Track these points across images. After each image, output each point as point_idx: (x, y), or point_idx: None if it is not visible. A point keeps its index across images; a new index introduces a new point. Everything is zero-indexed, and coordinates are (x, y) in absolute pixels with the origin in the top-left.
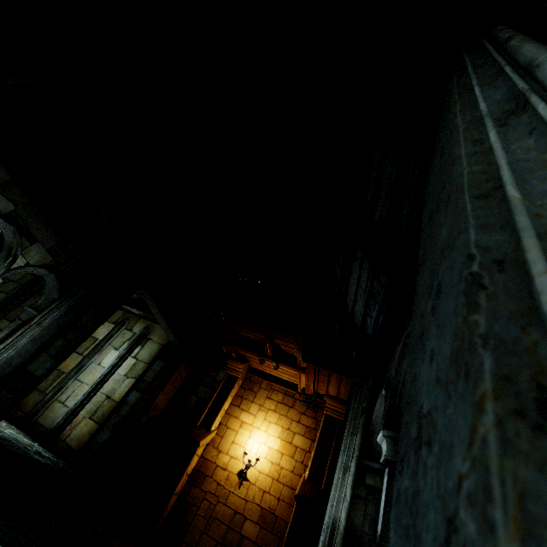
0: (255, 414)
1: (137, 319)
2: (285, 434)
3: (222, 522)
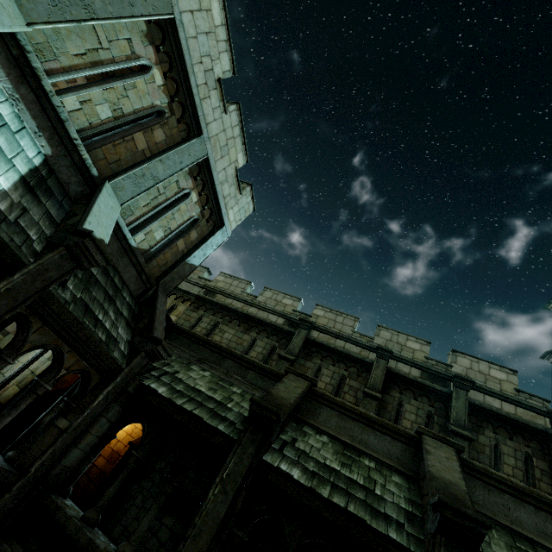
0: None
1: None
2: None
3: None
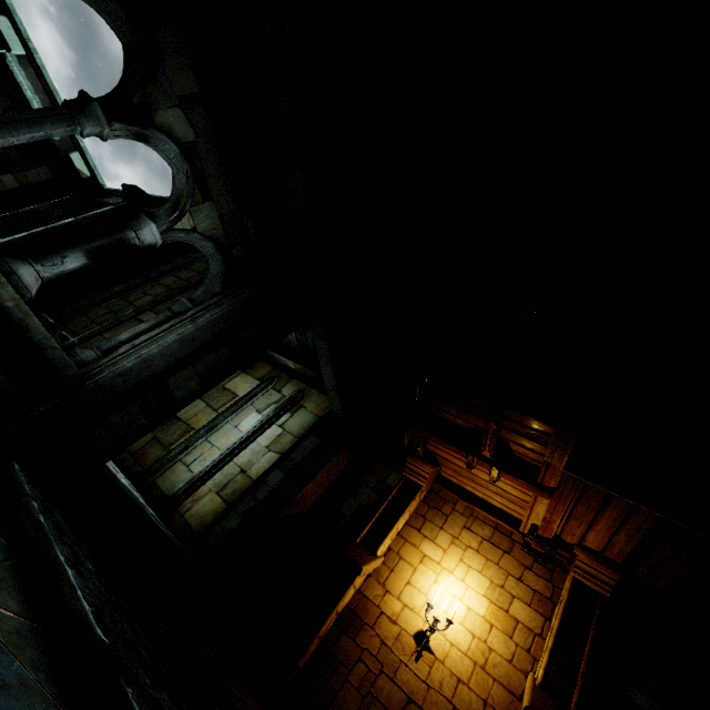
0: (446, 549)
1: (288, 378)
2: (496, 594)
3: (387, 709)
